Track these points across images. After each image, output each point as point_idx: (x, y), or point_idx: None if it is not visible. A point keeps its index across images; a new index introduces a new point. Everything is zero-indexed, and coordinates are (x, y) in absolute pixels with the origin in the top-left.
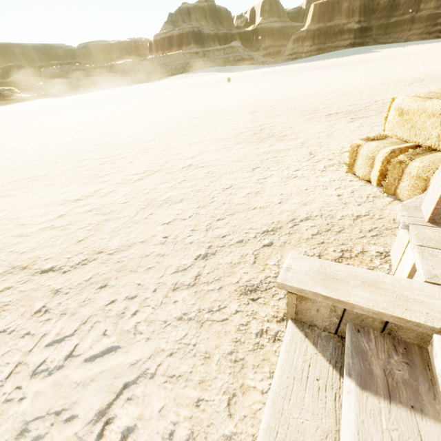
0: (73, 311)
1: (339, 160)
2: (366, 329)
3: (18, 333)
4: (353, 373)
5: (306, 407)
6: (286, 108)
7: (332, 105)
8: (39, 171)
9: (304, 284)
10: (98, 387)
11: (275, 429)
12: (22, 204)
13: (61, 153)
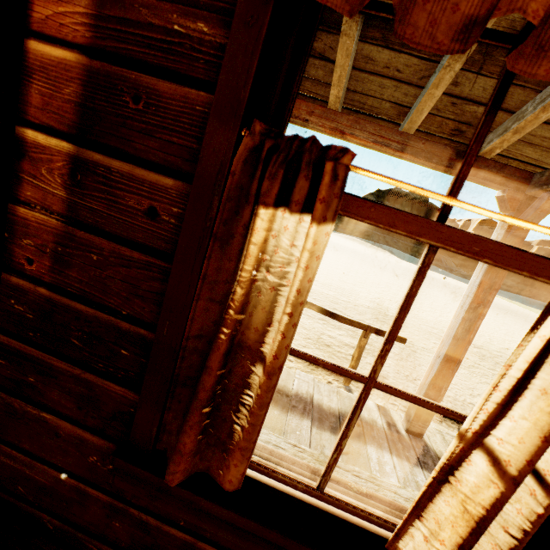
0: None
1: None
2: None
3: None
4: None
5: None
6: None
7: (327, 301)
8: None
9: None
10: None
11: None
12: None
13: None
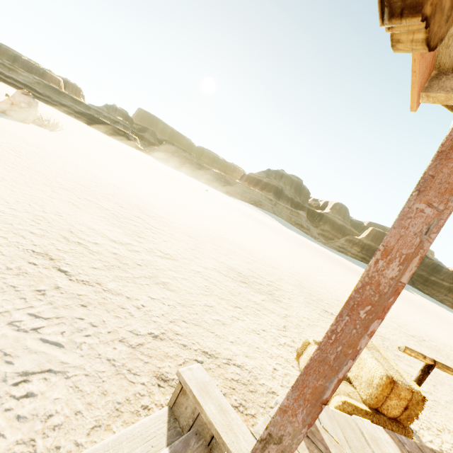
0: (57, 306)
1: (299, 346)
2: (201, 436)
3: (20, 294)
4: (173, 447)
5: (134, 452)
6: (300, 283)
7: (335, 305)
8: (107, 204)
9: (190, 382)
10: (36, 359)
11: (109, 448)
12: (81, 218)
13: (129, 202)
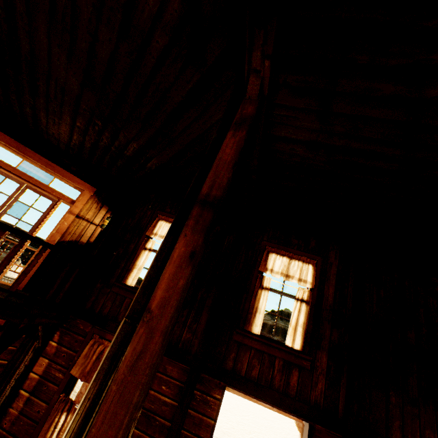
0: None
1: None
2: None
3: None
4: None
5: None
6: None
7: None
8: None
9: None
10: None
11: None
12: None
13: None
